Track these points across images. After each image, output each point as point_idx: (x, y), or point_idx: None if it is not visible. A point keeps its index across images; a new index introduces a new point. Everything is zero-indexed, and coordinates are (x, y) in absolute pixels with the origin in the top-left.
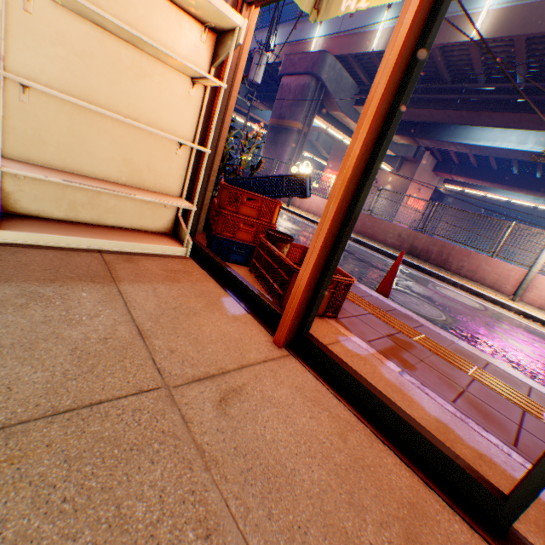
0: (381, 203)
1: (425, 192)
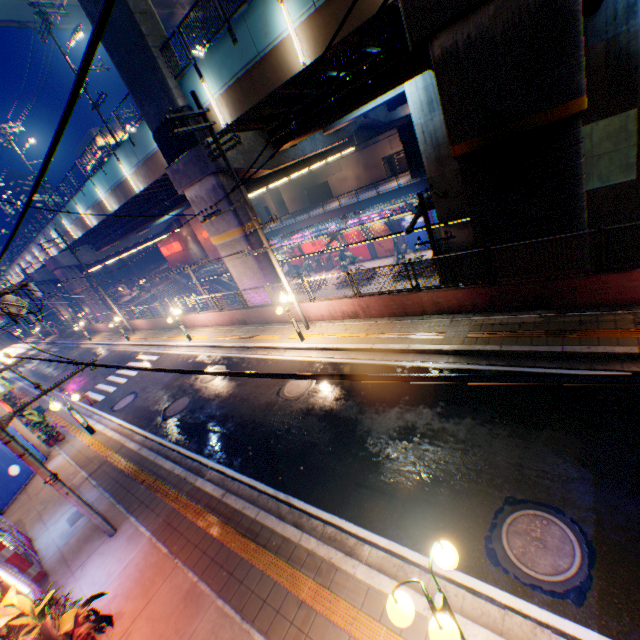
0: (196, 249)
1: None
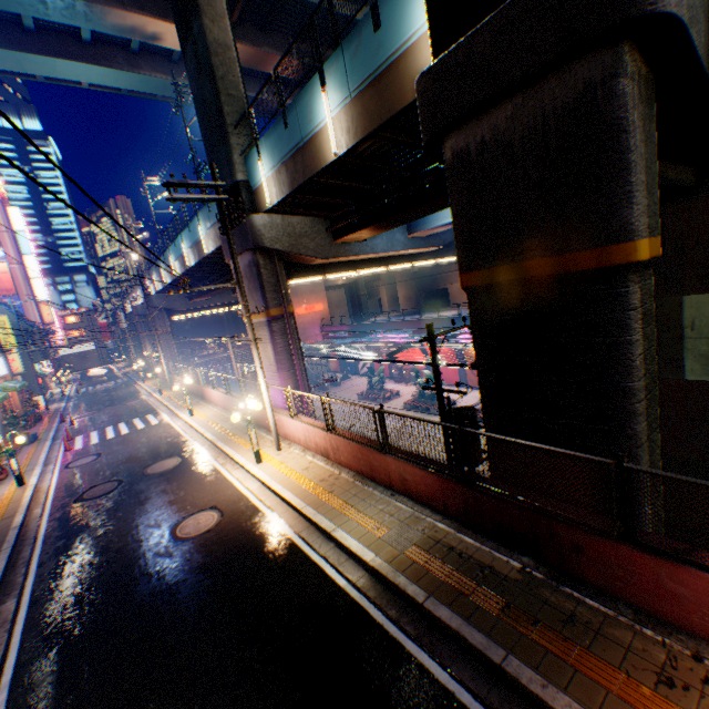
0: None
1: (316, 296)
